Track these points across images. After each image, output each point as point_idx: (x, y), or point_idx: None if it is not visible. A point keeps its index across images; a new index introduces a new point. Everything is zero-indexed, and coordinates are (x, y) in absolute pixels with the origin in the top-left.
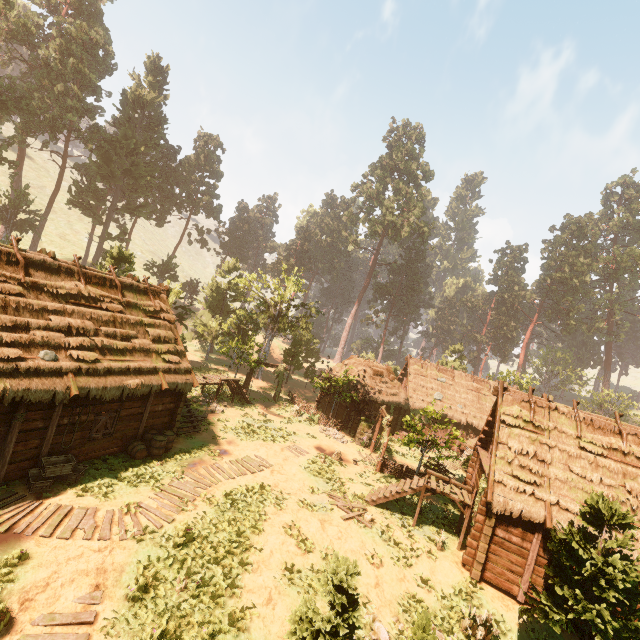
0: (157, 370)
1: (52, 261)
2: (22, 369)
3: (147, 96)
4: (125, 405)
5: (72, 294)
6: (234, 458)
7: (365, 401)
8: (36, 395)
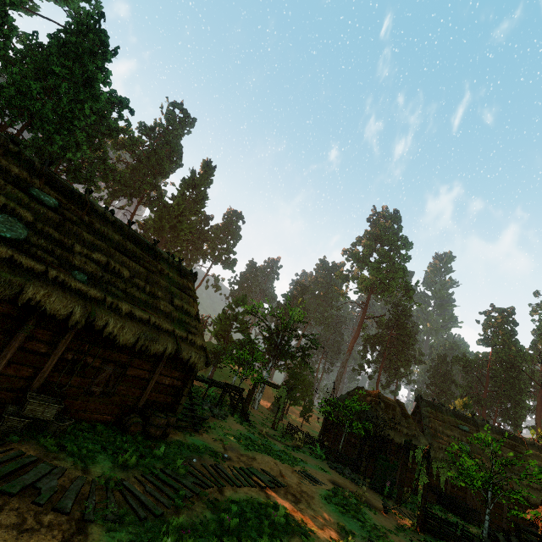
0: (175, 333)
1: (111, 215)
2: (51, 275)
3: (198, 181)
4: (134, 362)
5: (118, 244)
6: (238, 466)
7: (382, 434)
8: (53, 306)
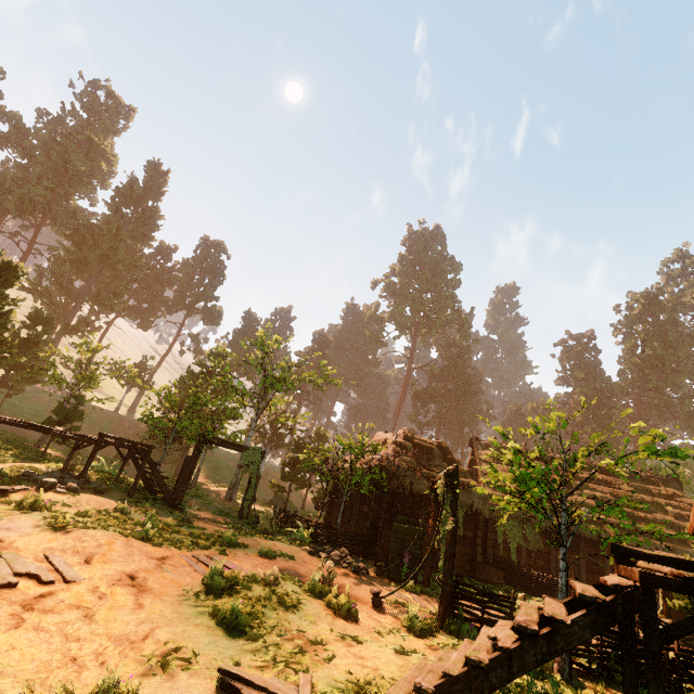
0: None
1: None
2: None
3: (141, 191)
4: None
5: None
6: None
7: (401, 483)
8: None
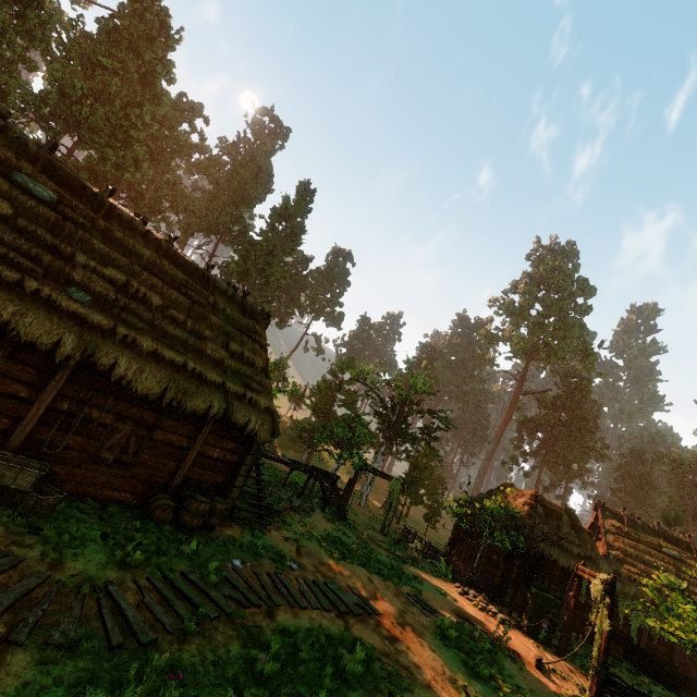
0: (225, 388)
1: (141, 223)
2: (29, 287)
3: (293, 210)
4: (164, 422)
5: (150, 262)
6: (312, 578)
7: (538, 552)
8: (30, 330)
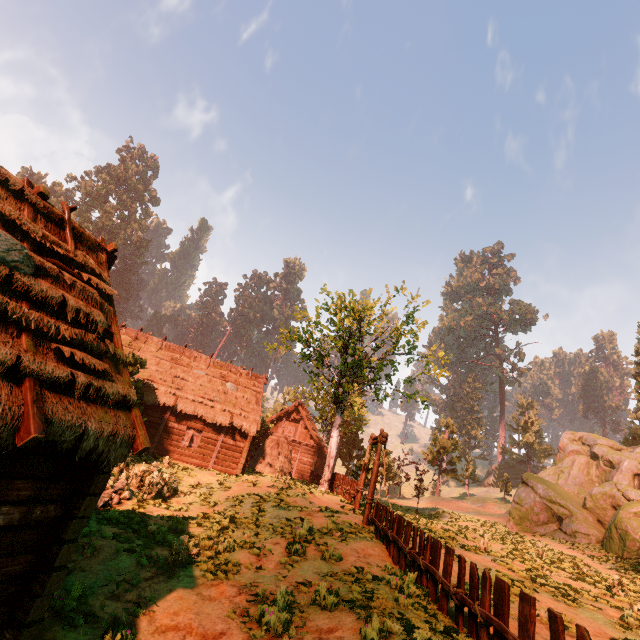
0: None
1: None
2: None
3: None
4: None
5: None
6: None
7: None
8: None
